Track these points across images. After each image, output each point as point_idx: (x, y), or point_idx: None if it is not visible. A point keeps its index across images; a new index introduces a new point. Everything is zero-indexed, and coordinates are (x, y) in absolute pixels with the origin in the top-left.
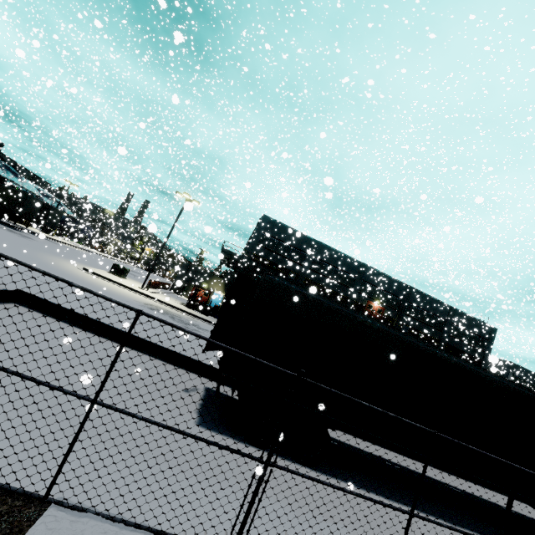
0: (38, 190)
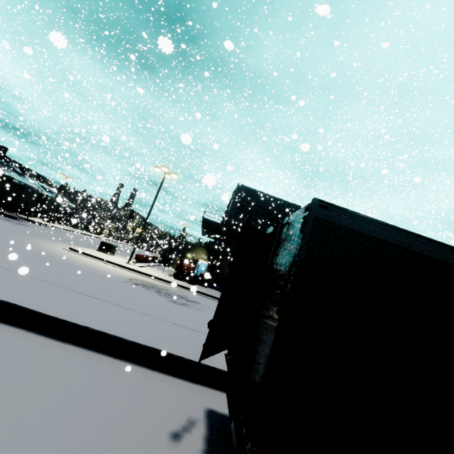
0: (42, 186)
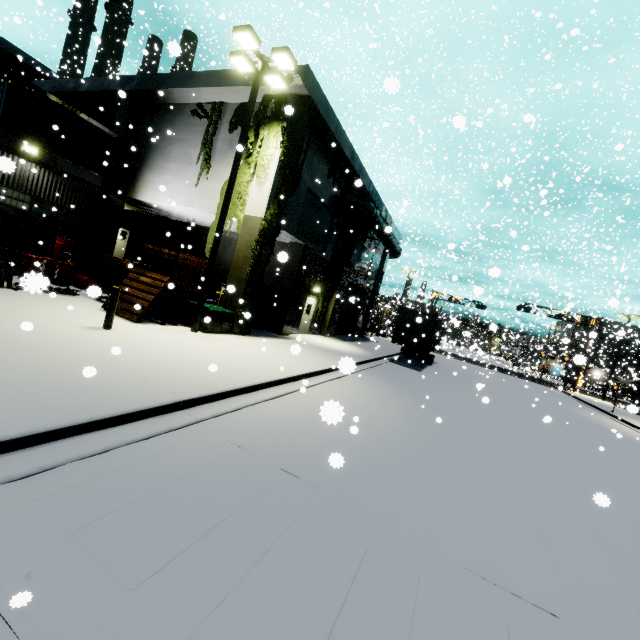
0: None
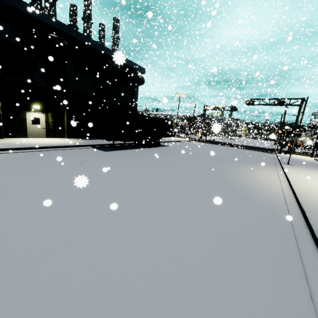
0: None
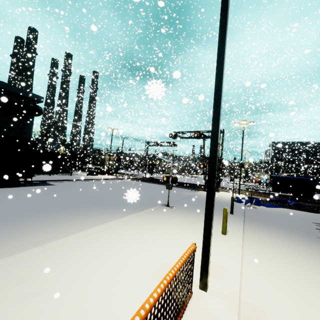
0: None
